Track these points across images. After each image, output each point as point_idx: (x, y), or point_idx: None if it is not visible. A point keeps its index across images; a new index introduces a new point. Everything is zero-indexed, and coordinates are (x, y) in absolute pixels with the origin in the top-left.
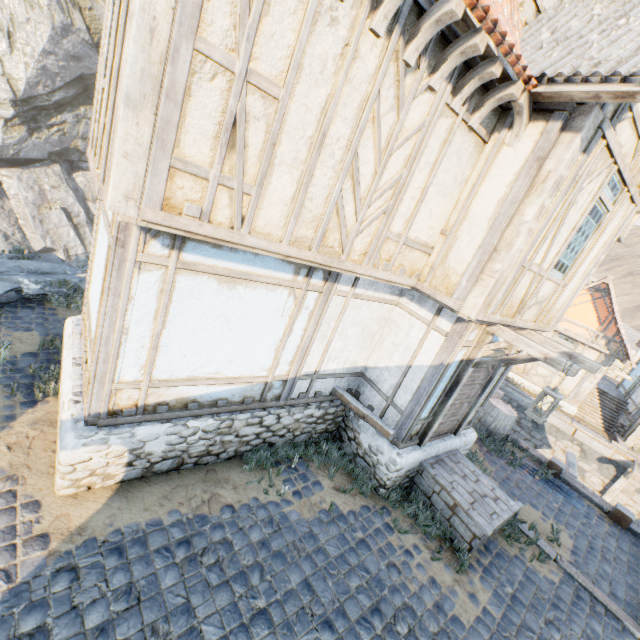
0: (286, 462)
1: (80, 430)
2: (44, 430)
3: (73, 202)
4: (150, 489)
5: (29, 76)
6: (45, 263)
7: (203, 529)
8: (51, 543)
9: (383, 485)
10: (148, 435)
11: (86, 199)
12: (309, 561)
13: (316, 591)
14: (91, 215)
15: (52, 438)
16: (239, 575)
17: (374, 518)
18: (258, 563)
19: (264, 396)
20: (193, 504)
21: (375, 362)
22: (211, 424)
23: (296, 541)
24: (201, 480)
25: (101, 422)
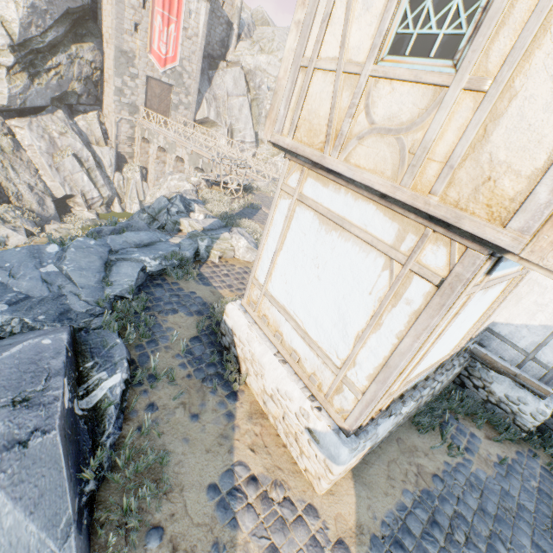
0: (439, 417)
1: (348, 443)
2: (261, 424)
3: (81, 147)
4: (373, 471)
5: (21, 16)
6: (141, 233)
7: (435, 505)
8: (350, 549)
9: (526, 431)
10: (383, 431)
11: (90, 143)
12: (522, 520)
13: (546, 551)
14: (97, 158)
15: (273, 431)
16: (489, 548)
17: (531, 463)
18: (492, 532)
19: (438, 369)
20: (411, 480)
21: (507, 319)
22: (412, 406)
23: (500, 501)
24: (399, 452)
25: (359, 432)
